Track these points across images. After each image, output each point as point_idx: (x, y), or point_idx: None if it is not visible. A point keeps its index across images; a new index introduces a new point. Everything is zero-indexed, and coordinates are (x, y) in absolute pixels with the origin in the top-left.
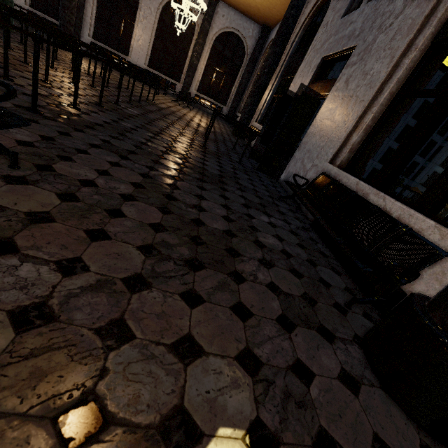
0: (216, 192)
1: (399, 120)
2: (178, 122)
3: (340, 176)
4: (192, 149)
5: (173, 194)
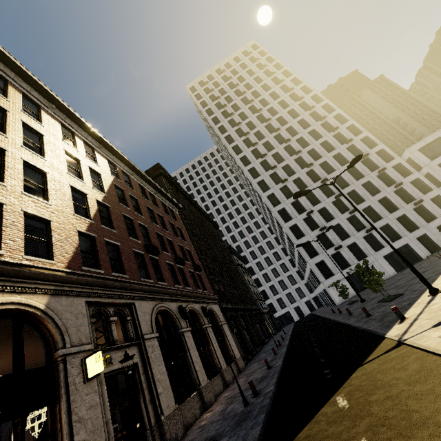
0: None
1: (66, 439)
2: None
3: None
4: None
5: None
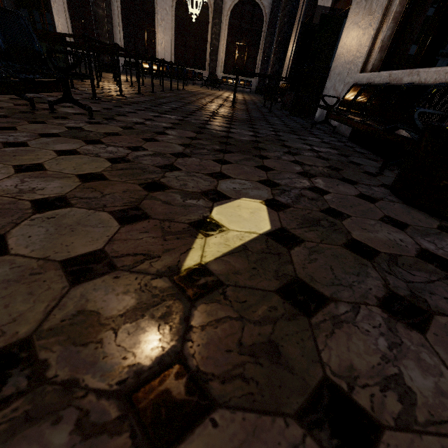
0: (244, 125)
1: None
2: (207, 97)
3: (372, 79)
4: (221, 108)
5: (205, 127)
